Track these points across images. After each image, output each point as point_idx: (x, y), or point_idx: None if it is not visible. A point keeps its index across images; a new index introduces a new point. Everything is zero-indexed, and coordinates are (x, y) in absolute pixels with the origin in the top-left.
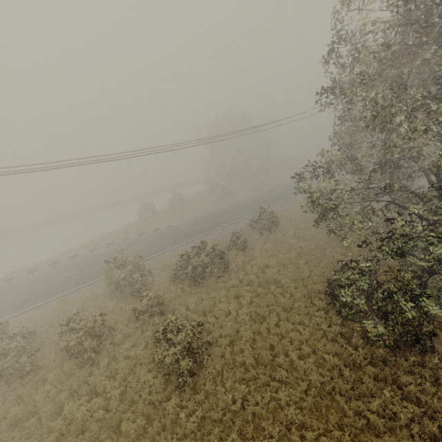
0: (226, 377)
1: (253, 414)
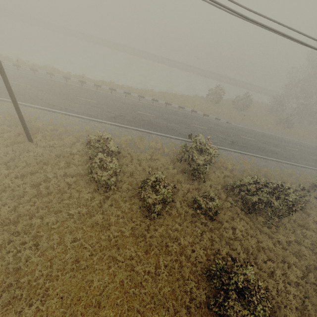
0: None
1: None
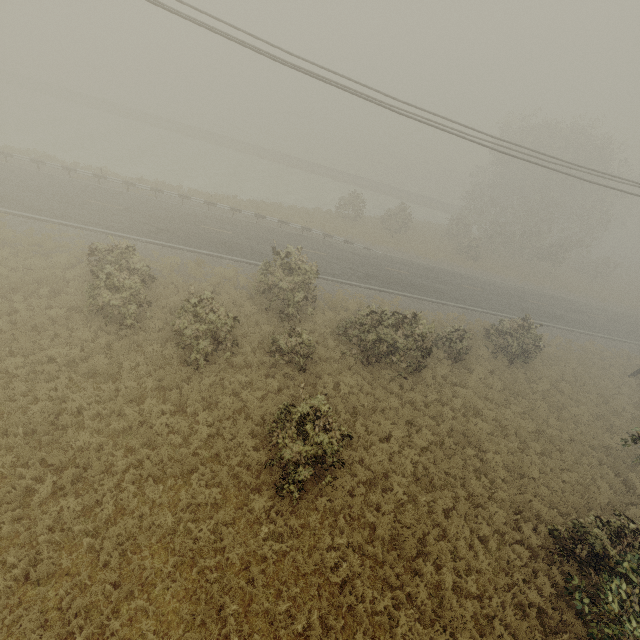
0: (341, 526)
1: (348, 605)
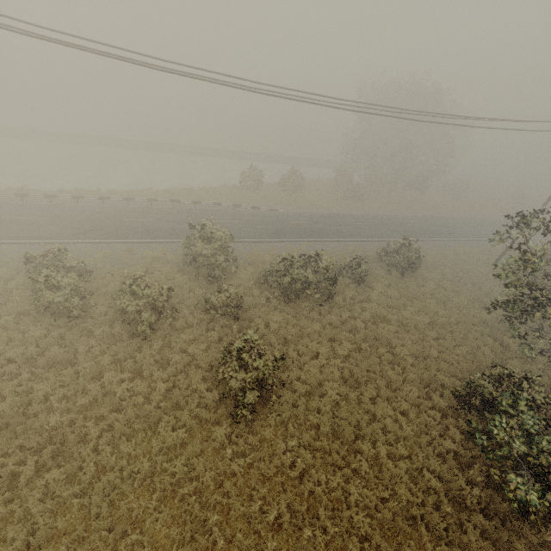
0: (291, 432)
1: (309, 491)
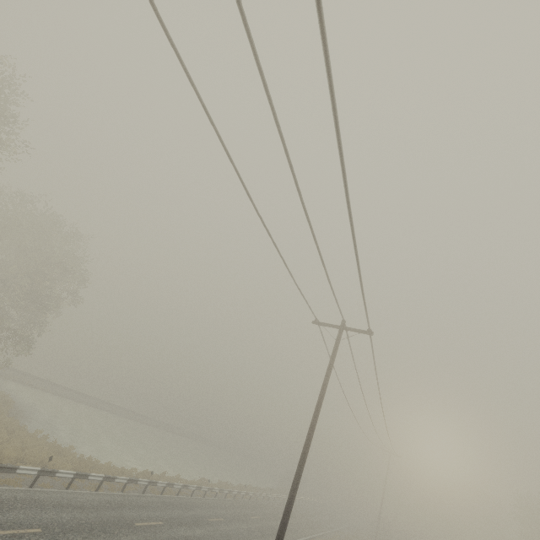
0: None
1: None
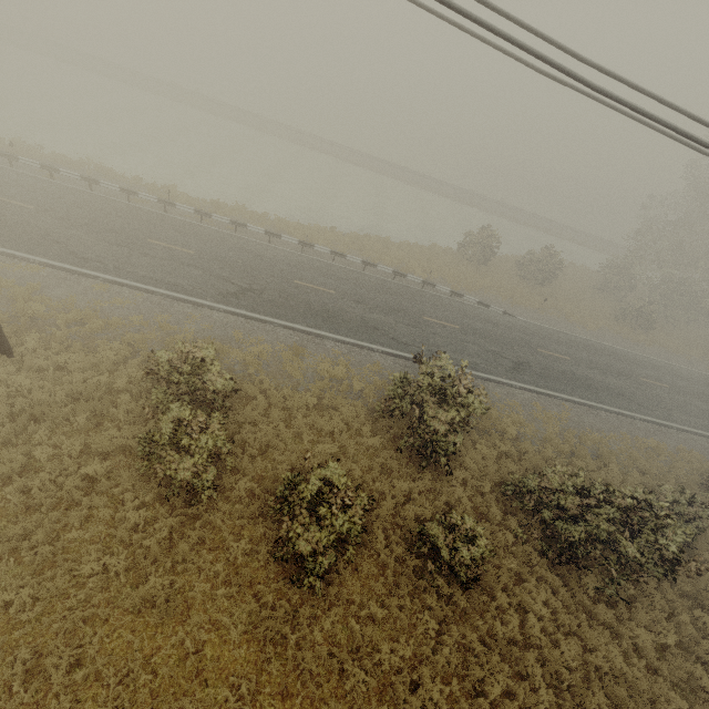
0: None
1: None
